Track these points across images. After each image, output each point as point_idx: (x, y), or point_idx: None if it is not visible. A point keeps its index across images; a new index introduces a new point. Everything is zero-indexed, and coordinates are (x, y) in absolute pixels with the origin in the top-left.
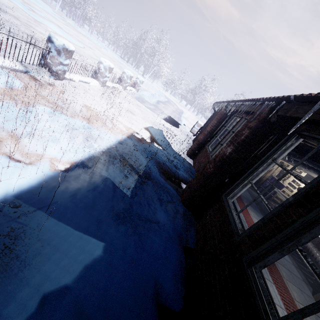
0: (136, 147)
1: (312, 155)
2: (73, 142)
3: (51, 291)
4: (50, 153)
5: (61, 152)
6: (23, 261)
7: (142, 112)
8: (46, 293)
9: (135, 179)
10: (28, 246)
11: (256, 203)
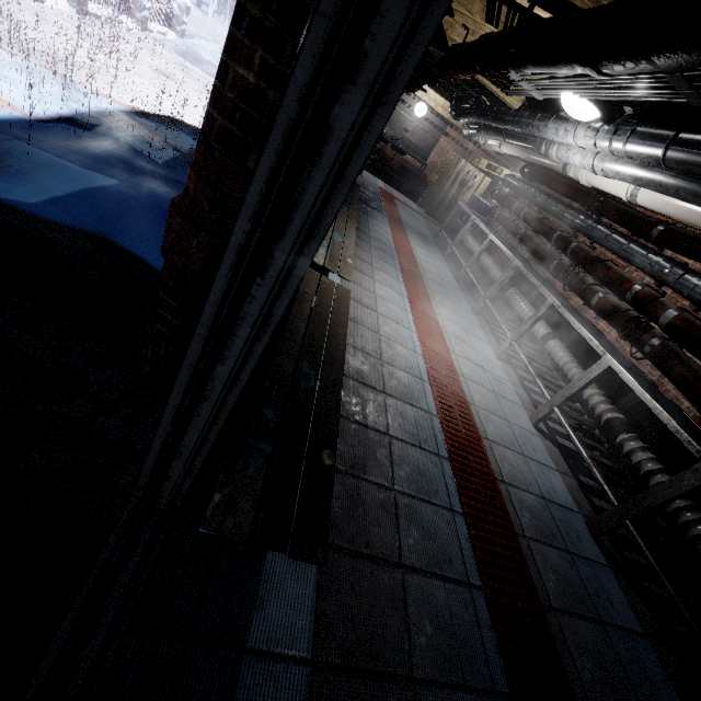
0: (179, 125)
1: (432, 69)
2: (42, 87)
3: (64, 196)
4: (6, 95)
5: (25, 97)
6: (19, 169)
7: (195, 81)
8: (59, 196)
9: (175, 155)
10: (19, 162)
11: (436, 239)
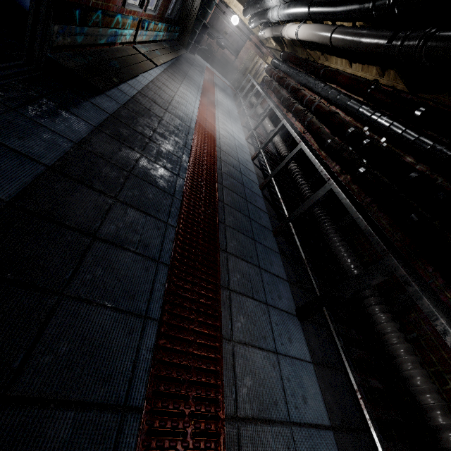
0: None
1: None
2: None
3: None
4: None
5: None
6: None
7: None
8: None
9: None
10: None
11: (235, 98)
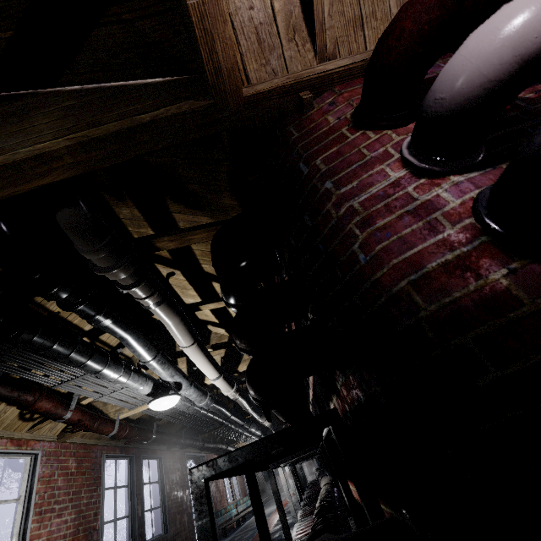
0: None
1: None
2: None
3: None
4: None
5: None
6: None
7: None
8: None
9: None
10: None
11: None
